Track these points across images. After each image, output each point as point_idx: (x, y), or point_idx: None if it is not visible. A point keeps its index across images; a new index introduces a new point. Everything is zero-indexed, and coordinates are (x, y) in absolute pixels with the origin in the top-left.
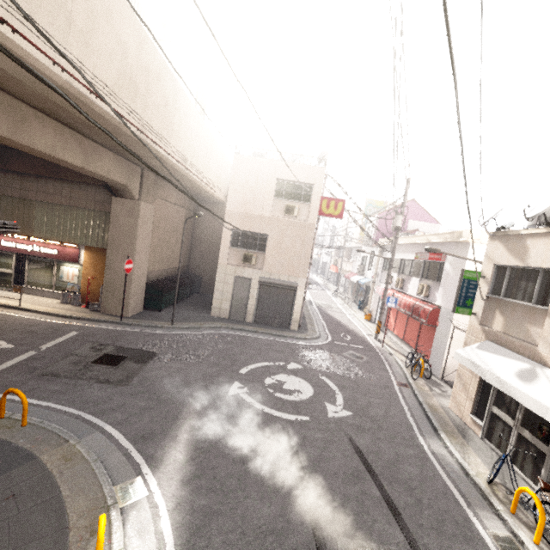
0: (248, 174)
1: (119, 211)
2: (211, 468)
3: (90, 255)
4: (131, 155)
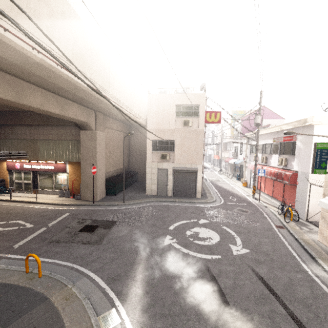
0: (158, 105)
1: (84, 138)
2: (161, 299)
3: (72, 167)
4: (87, 103)
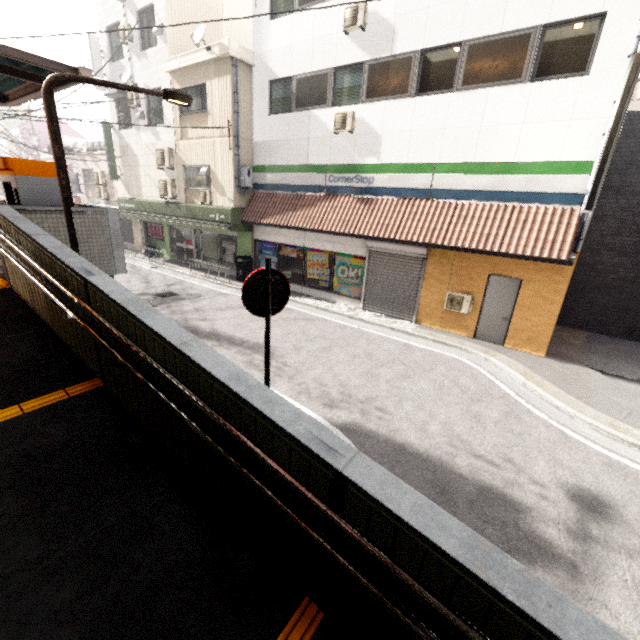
0: None
1: None
2: None
3: None
4: None
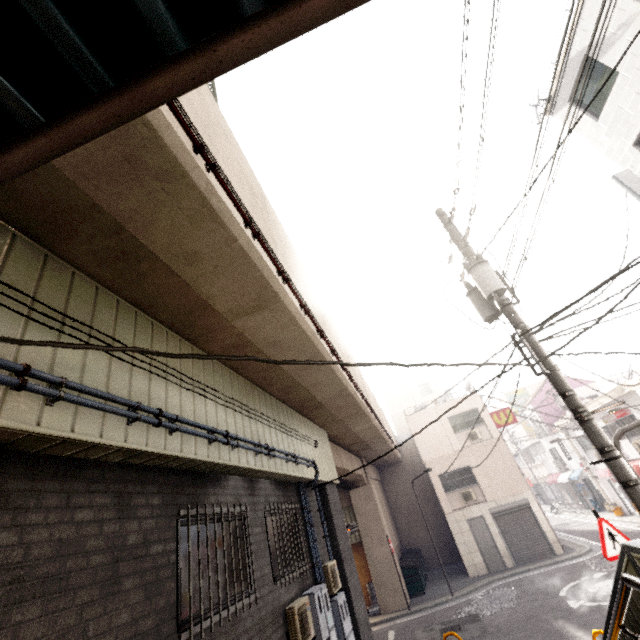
0: (424, 425)
1: (358, 501)
2: None
3: None
4: (364, 451)
